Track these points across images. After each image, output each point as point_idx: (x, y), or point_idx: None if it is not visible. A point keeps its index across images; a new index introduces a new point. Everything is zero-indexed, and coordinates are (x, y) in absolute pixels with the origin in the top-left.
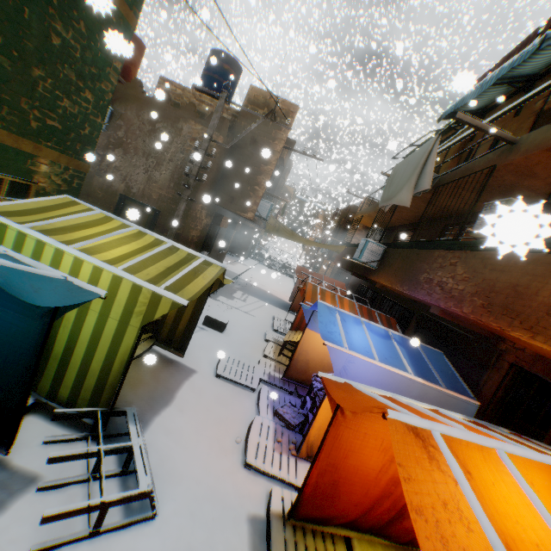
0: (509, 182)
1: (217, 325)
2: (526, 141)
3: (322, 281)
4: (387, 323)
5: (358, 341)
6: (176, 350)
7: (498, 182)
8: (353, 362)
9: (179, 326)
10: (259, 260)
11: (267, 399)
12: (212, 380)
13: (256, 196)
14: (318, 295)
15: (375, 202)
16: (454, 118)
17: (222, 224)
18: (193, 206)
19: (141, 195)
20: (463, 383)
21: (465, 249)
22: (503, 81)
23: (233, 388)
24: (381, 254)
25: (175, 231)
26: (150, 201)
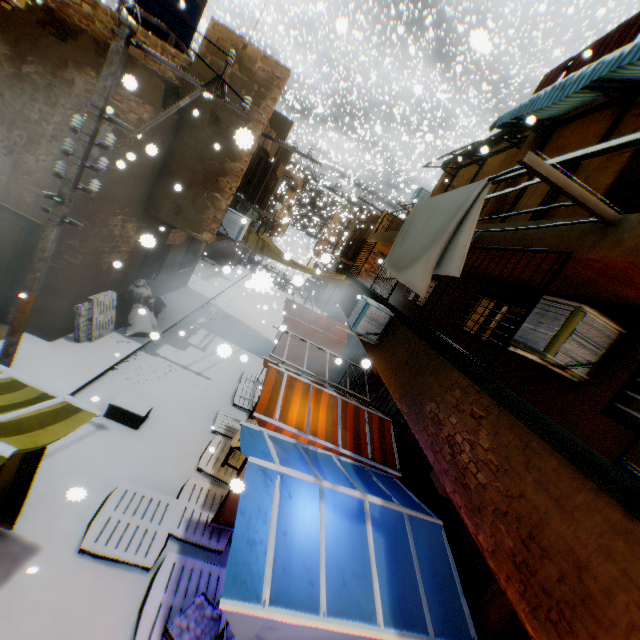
0: (584, 278)
1: (129, 419)
2: (637, 230)
3: (307, 341)
4: (380, 430)
5: (302, 550)
6: (0, 515)
7: (567, 272)
8: (275, 625)
9: (1, 480)
10: (252, 268)
11: (169, 580)
12: (66, 566)
13: (216, 209)
14: (281, 394)
15: (398, 219)
16: (520, 161)
17: (172, 239)
18: (100, 221)
19: (5, 194)
20: (463, 599)
21: (499, 402)
22: (594, 83)
23: (107, 574)
24: (385, 324)
25: (43, 274)
26: (22, 204)
